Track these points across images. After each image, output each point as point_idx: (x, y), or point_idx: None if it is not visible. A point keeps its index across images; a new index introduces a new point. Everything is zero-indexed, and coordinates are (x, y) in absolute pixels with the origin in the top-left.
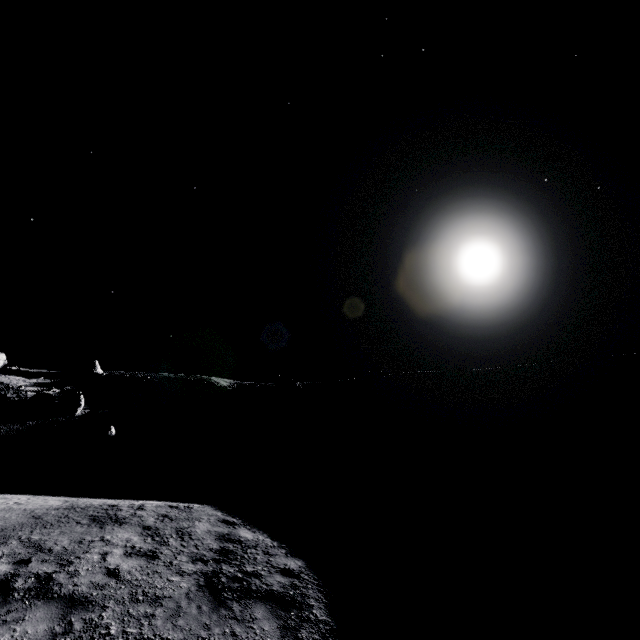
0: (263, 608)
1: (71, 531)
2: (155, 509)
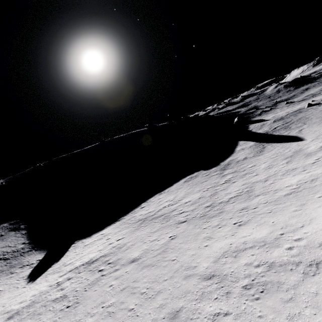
0: (18, 223)
1: None
2: None
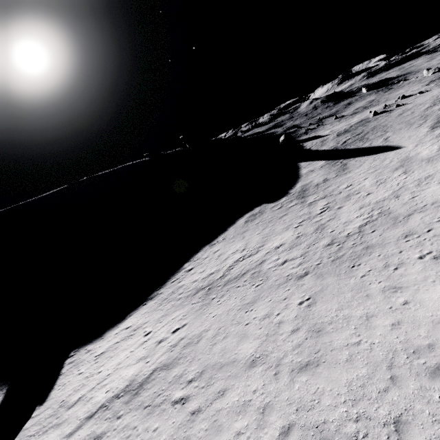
0: None
1: None
2: None
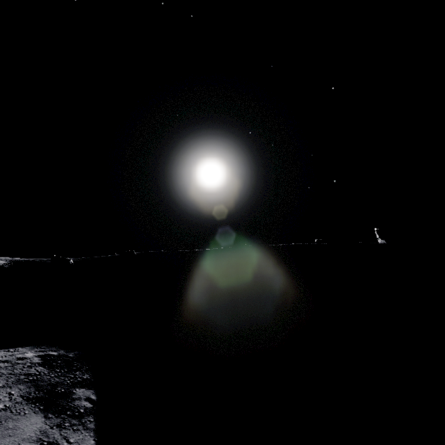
0: (67, 368)
1: None
2: None
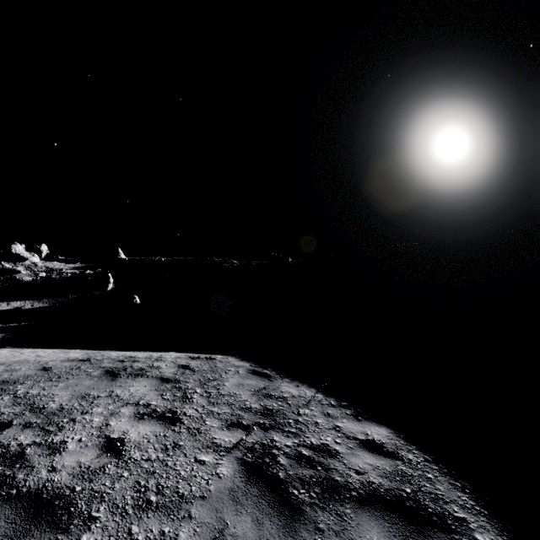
0: (376, 527)
1: (77, 384)
2: (174, 360)
